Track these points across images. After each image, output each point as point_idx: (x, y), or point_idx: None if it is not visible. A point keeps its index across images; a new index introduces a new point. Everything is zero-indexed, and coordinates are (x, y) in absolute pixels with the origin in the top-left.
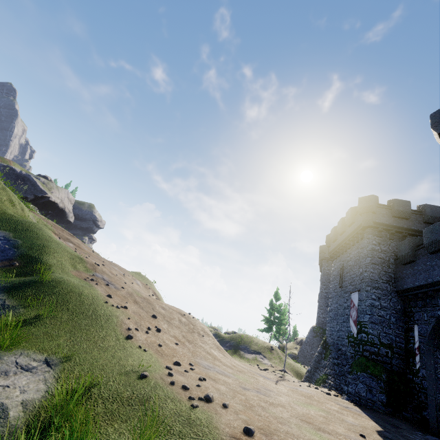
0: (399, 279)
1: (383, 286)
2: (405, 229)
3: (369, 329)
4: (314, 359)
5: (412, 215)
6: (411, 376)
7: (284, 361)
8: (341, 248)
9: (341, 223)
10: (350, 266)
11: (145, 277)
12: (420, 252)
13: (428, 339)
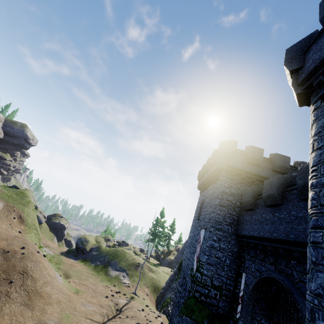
0: (240, 223)
1: (226, 228)
2: (255, 175)
3: (204, 270)
4: (169, 278)
5: (264, 162)
6: (232, 322)
7: (137, 284)
8: (205, 184)
9: (207, 162)
10: (206, 202)
11: (25, 197)
12: (259, 202)
13: (250, 293)
